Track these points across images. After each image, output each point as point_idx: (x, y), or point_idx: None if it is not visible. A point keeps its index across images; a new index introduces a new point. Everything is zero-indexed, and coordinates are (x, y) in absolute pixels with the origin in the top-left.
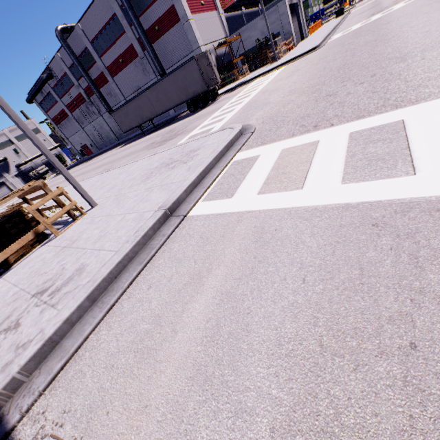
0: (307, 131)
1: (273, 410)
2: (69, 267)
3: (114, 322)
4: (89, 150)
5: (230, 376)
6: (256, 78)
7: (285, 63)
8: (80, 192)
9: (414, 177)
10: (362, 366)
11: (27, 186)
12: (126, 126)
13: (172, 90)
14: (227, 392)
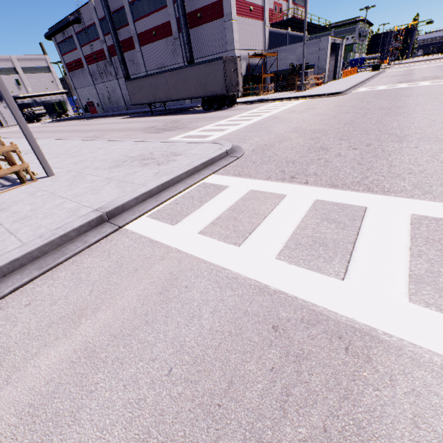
0: (283, 179)
1: None
2: None
3: None
4: (94, 108)
5: None
6: (276, 100)
7: (307, 97)
8: (37, 155)
9: (340, 283)
10: None
11: None
12: (137, 100)
13: (192, 81)
14: None
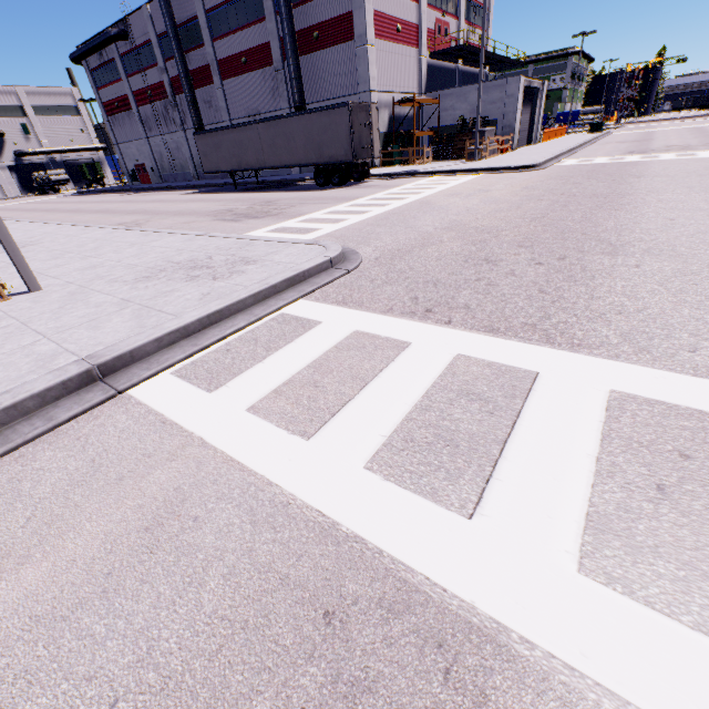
0: (412, 314)
1: None
2: None
3: None
4: (146, 175)
5: None
6: (433, 173)
7: (482, 170)
8: (11, 257)
9: (465, 524)
10: None
11: None
12: (212, 165)
13: (299, 139)
14: None
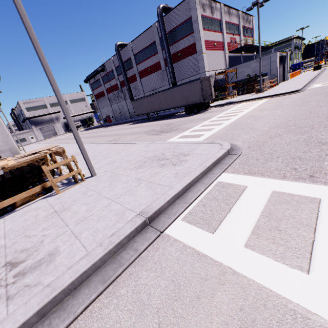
0: (302, 179)
1: None
2: (47, 243)
3: None
4: (110, 119)
5: None
6: (242, 101)
7: (269, 96)
8: (87, 162)
9: None
10: None
11: (50, 151)
12: (139, 112)
13: (177, 96)
14: None
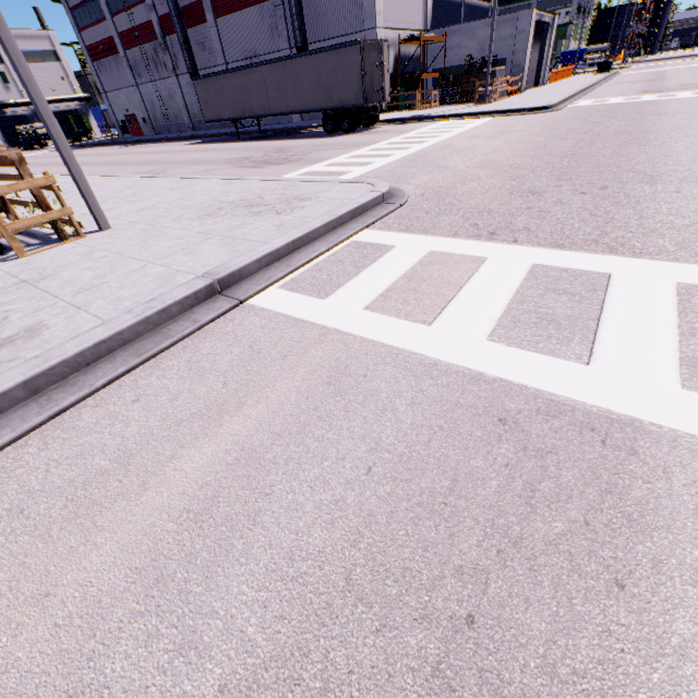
0: (478, 237)
1: (236, 658)
2: (17, 319)
3: (55, 439)
4: (137, 126)
5: (198, 585)
6: (444, 117)
7: (496, 113)
8: (84, 196)
9: (585, 368)
10: (390, 629)
11: None
12: (213, 112)
13: (307, 82)
14: (181, 610)
